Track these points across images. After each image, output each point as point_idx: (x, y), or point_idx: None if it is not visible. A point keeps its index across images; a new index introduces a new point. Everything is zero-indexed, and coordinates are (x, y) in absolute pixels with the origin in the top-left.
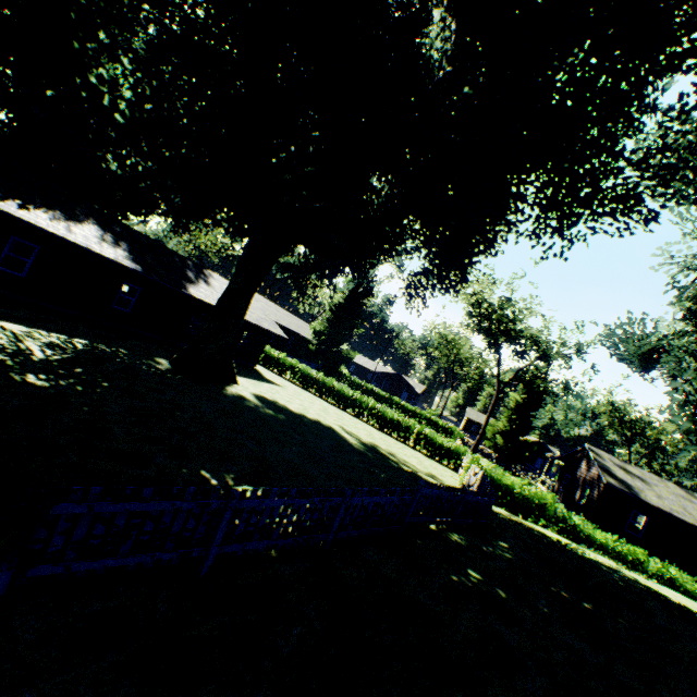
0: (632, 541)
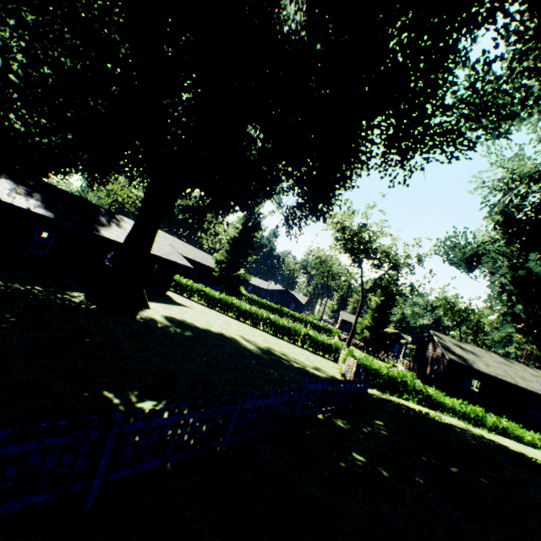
0: (471, 401)
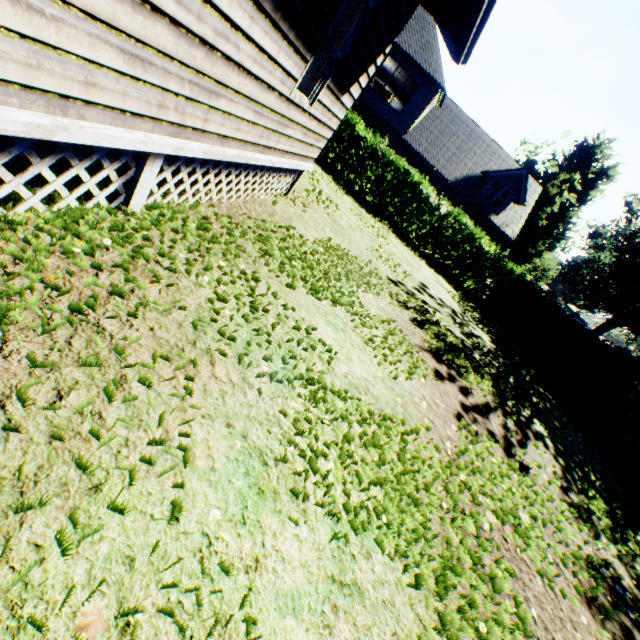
0: None
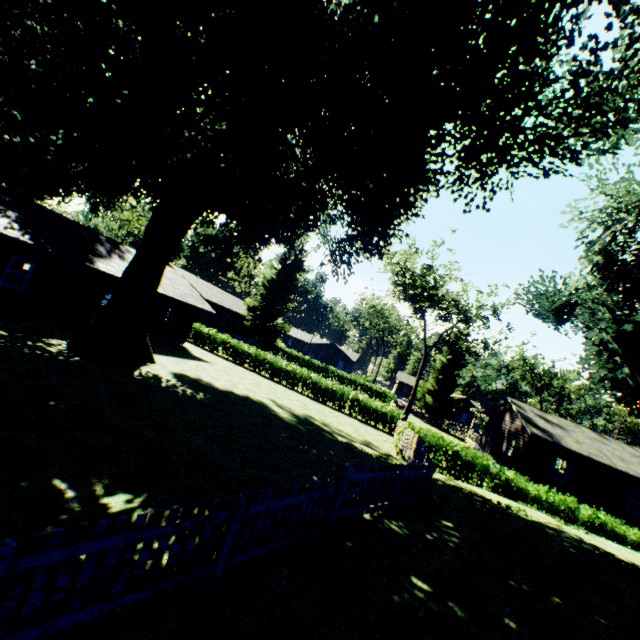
0: (557, 487)
